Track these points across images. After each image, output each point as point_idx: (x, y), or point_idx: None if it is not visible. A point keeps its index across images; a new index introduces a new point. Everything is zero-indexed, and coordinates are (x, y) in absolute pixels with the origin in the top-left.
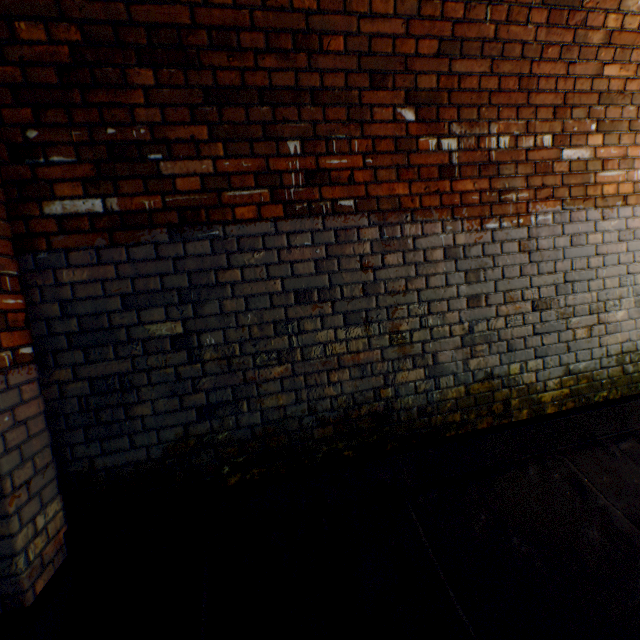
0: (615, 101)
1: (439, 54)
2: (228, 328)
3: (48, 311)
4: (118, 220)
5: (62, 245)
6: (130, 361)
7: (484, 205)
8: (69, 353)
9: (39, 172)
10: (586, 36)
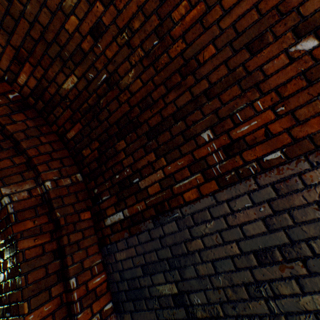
0: None
1: None
2: (206, 289)
3: (115, 276)
4: (130, 220)
5: (114, 239)
6: (154, 312)
7: None
8: (127, 303)
9: (101, 206)
10: None
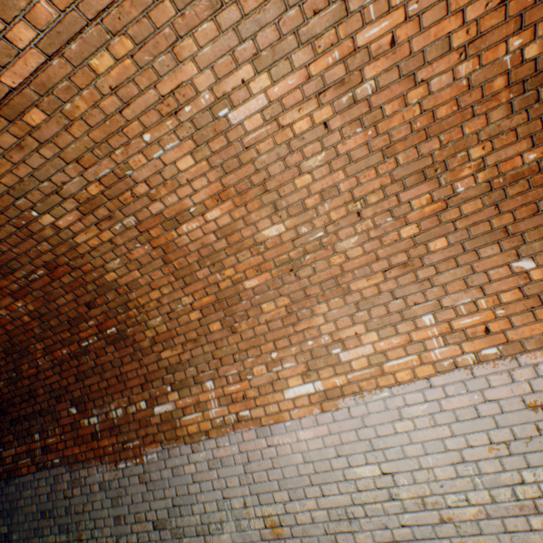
0: (179, 367)
1: (78, 379)
2: (21, 530)
3: None
4: None
5: None
6: None
7: (117, 452)
8: None
9: None
10: (141, 344)
